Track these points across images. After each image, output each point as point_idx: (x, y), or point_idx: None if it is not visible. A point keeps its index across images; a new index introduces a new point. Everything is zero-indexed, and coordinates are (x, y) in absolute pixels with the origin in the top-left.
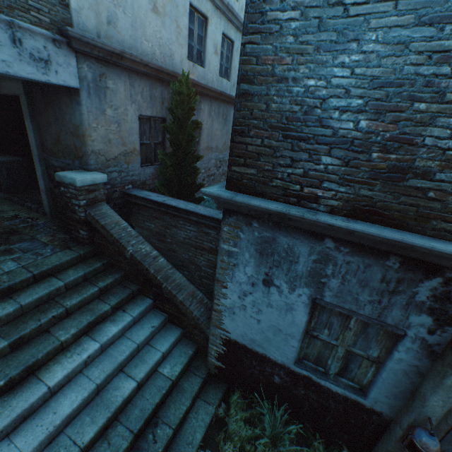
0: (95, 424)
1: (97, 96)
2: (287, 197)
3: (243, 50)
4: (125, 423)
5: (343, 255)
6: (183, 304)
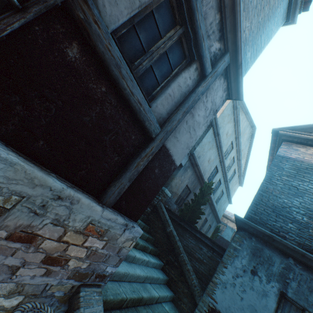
0: (145, 293)
1: (184, 171)
2: (271, 232)
3: (262, 183)
4: (152, 311)
5: (298, 269)
6: (189, 271)
